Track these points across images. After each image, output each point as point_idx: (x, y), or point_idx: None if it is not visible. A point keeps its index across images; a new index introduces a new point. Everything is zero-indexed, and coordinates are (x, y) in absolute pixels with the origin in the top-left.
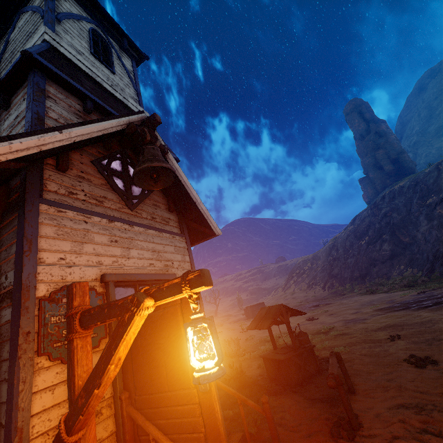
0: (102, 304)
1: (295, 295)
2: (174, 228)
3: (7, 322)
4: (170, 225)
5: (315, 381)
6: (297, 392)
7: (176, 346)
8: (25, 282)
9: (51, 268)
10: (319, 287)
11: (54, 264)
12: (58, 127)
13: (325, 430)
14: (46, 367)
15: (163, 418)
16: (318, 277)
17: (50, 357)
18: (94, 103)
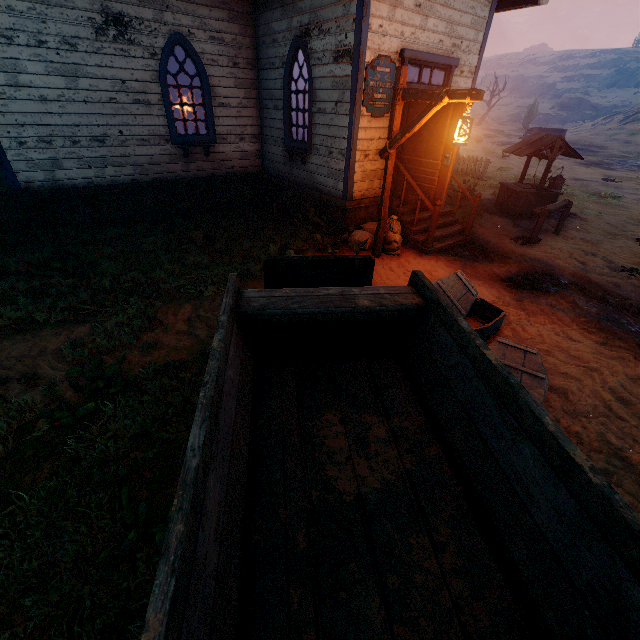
0: (417, 89)
1: (635, 138)
2: None
3: (347, 77)
4: None
5: (535, 220)
6: (510, 219)
7: (439, 132)
8: (361, 48)
9: (374, 37)
10: None
11: (375, 32)
12: None
13: (509, 237)
14: (364, 115)
15: (414, 172)
16: None
17: (367, 110)
18: None
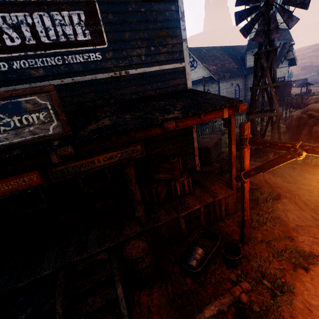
0: (285, 82)
1: None
2: (287, 65)
3: None
4: (286, 64)
5: None
6: None
7: (287, 86)
8: None
9: None
10: None
11: None
12: (281, 60)
13: None
14: None
15: (283, 93)
16: None
17: None
18: (281, 42)
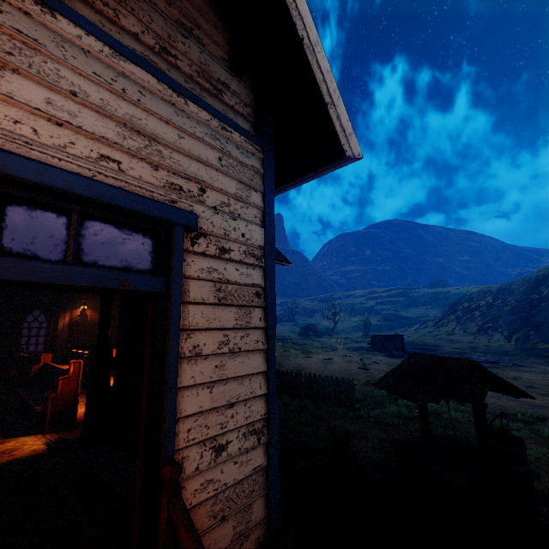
0: None
1: (454, 337)
2: (237, 117)
3: None
4: (225, 104)
5: None
6: None
7: None
8: None
9: None
10: (499, 335)
11: None
12: None
13: None
14: None
15: None
16: (502, 320)
17: None
18: None
